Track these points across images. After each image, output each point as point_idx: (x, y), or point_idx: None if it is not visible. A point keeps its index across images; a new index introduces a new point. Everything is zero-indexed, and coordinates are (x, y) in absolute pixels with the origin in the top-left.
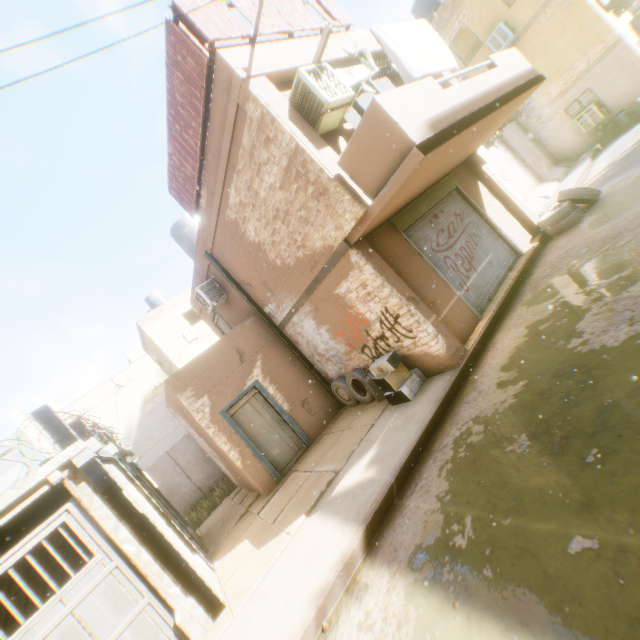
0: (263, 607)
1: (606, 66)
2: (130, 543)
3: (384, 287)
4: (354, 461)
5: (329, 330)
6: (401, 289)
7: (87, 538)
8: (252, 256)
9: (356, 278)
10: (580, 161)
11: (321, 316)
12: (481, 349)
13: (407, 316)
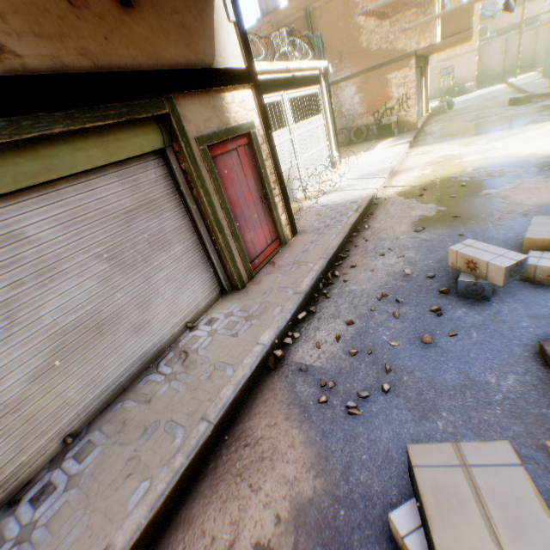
0: (372, 157)
1: (465, 60)
2: (329, 119)
3: (414, 83)
4: (377, 145)
5: (362, 98)
6: (416, 88)
7: (321, 106)
8: (348, 33)
9: (405, 73)
10: (433, 102)
11: (364, 88)
12: (420, 130)
13: (413, 100)
